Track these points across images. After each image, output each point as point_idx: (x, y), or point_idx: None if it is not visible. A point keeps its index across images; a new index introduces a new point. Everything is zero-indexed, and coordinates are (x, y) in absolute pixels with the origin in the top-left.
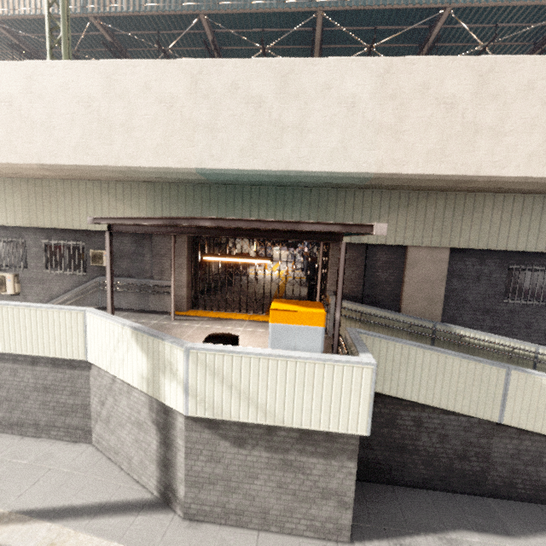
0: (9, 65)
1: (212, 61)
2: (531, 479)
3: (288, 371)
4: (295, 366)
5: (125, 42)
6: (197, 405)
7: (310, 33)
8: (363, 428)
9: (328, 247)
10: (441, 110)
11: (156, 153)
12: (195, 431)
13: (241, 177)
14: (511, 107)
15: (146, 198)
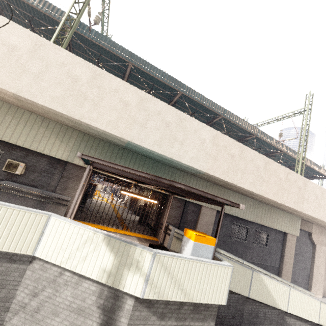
0: (26, 31)
1: (153, 98)
2: (254, 325)
3: (200, 269)
4: (204, 266)
5: (75, 45)
6: (151, 290)
7: (171, 96)
8: (224, 300)
9: (168, 197)
10: (229, 157)
11: (108, 124)
12: (138, 310)
13: (146, 152)
14: (247, 164)
15: (75, 140)
